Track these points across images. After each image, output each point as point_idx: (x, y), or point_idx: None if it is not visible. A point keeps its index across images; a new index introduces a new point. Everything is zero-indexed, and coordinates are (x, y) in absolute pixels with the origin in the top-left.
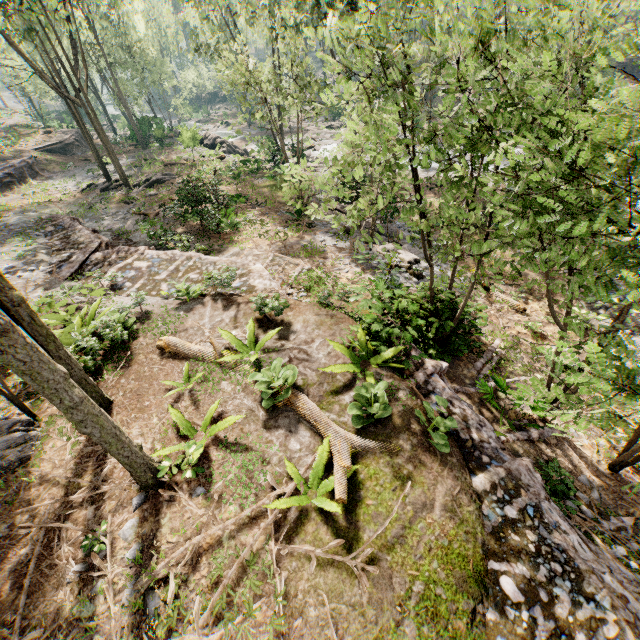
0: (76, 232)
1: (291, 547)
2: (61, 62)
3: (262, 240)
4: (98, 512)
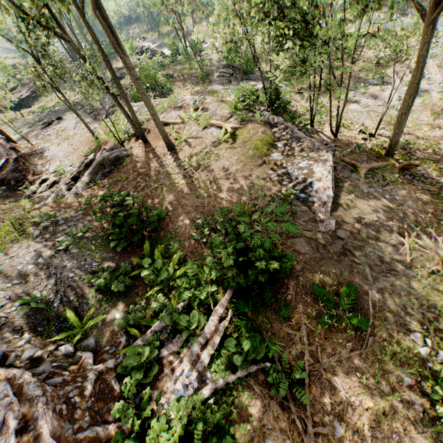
0: (94, 105)
1: (217, 148)
2: None
3: (186, 93)
4: (159, 157)
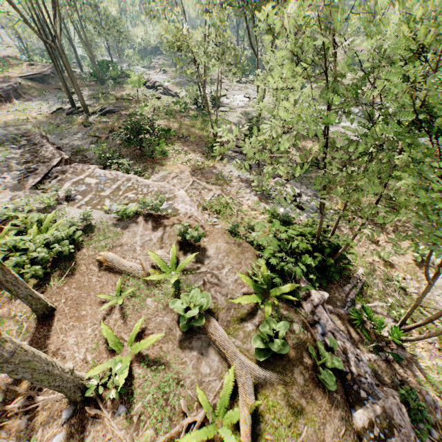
0: (43, 148)
1: None
2: (42, 13)
3: (185, 167)
4: (30, 424)
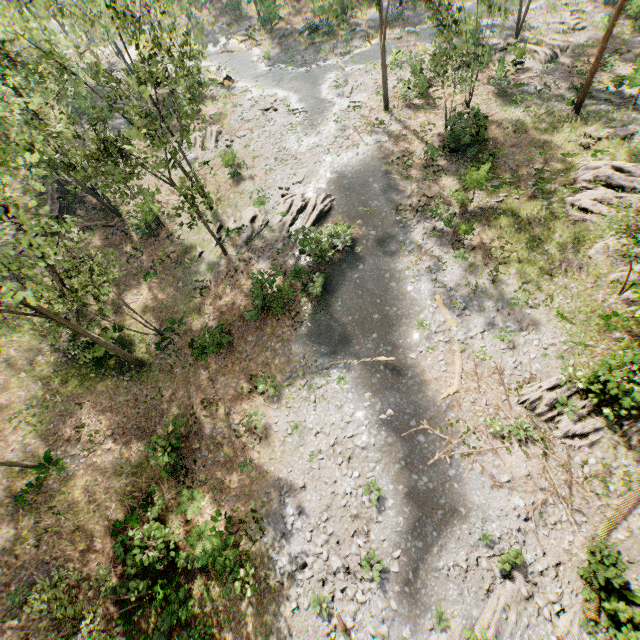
0: None
1: None
2: None
3: None
4: None
